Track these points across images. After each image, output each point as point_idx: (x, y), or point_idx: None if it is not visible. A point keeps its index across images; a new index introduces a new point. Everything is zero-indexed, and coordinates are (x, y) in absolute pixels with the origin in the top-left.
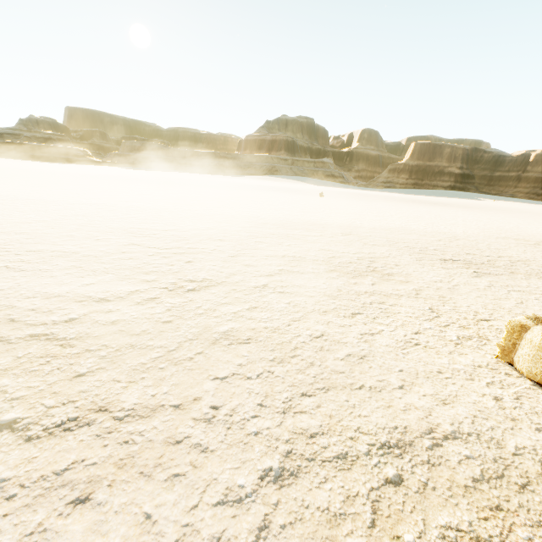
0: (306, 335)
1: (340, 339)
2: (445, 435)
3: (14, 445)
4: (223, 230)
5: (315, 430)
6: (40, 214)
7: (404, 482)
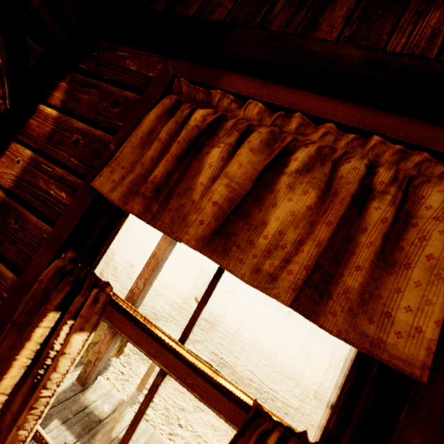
0: None
1: None
2: None
3: None
4: None
5: None
6: None
7: None
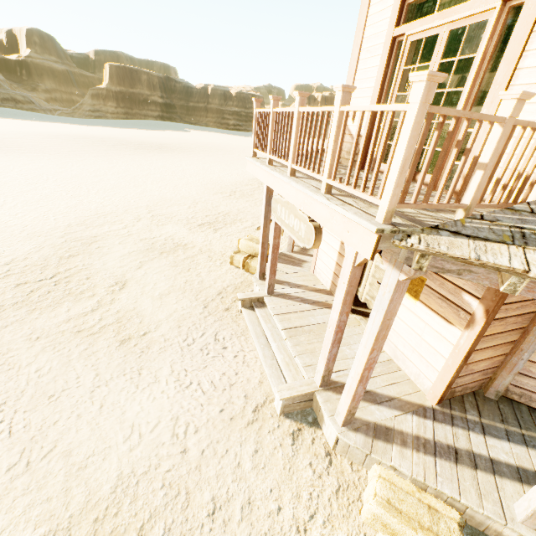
0: (183, 283)
1: (192, 279)
2: (226, 287)
3: (154, 333)
4: (54, 246)
5: (205, 299)
6: None
7: (224, 297)
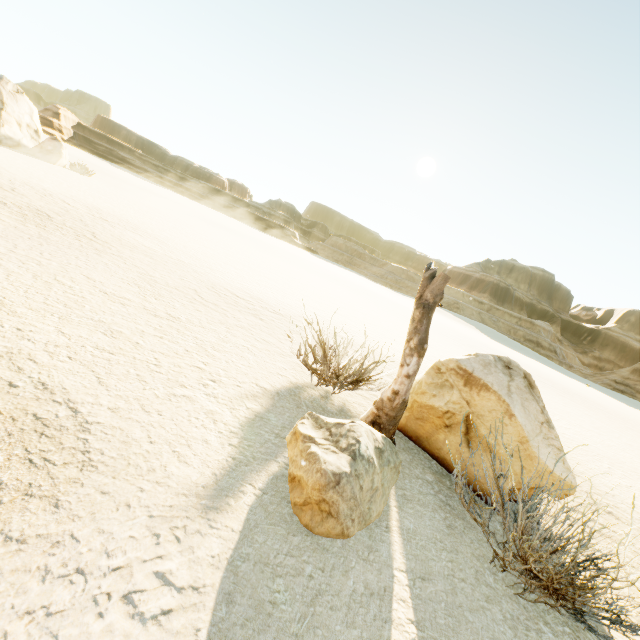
0: None
1: None
2: None
3: None
4: (37, 185)
5: None
6: (6, 161)
7: None
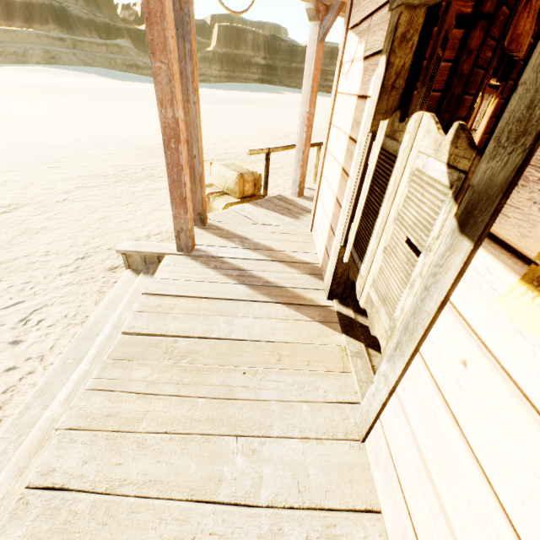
0: (97, 219)
1: (117, 216)
2: (154, 235)
3: None
4: (7, 161)
5: (99, 246)
6: None
7: None
